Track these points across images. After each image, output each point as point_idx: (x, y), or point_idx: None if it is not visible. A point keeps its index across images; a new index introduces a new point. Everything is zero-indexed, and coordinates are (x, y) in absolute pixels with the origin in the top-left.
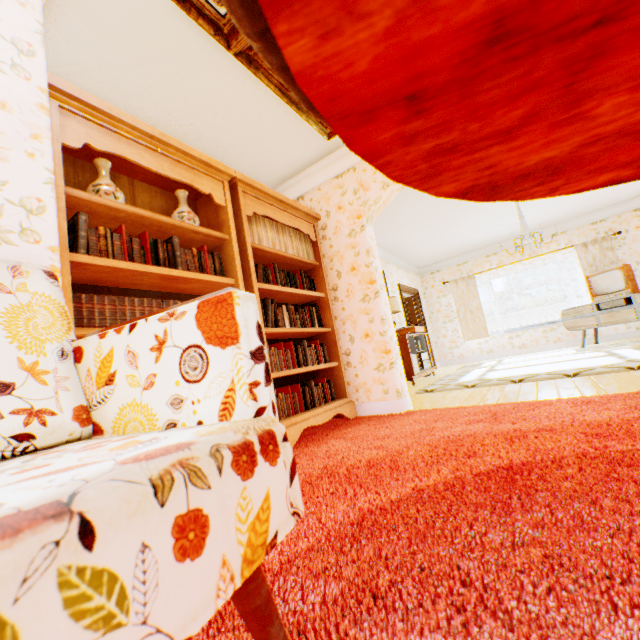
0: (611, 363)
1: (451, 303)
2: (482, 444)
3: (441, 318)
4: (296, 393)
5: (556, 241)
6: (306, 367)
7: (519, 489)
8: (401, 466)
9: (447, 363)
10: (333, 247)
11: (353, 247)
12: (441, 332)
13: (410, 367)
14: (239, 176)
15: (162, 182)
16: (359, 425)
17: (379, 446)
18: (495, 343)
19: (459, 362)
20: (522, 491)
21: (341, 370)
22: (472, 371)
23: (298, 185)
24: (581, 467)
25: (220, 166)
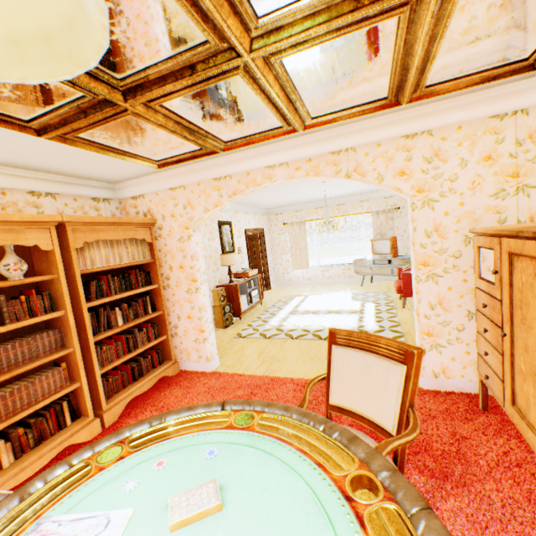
0: (350, 327)
1: (288, 240)
2: None
3: (279, 250)
4: (126, 372)
5: (362, 206)
6: (136, 351)
7: None
8: None
9: (280, 284)
10: (167, 246)
11: (182, 250)
12: (278, 261)
13: (239, 308)
14: (67, 219)
15: None
16: (175, 387)
17: None
18: (313, 273)
19: (288, 284)
20: None
21: (169, 341)
22: (285, 307)
23: (139, 186)
24: None
25: (45, 218)
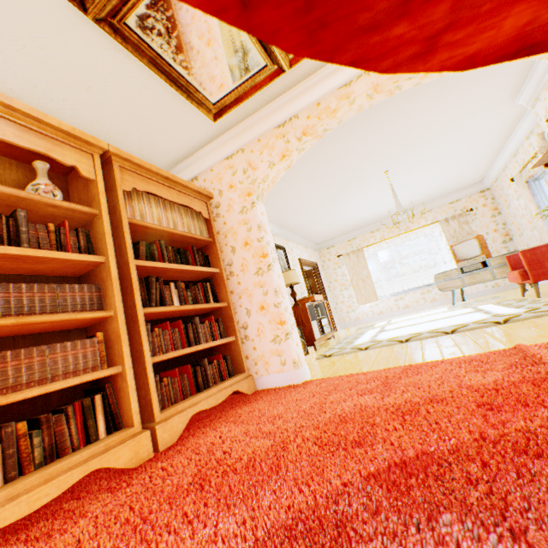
0: (480, 318)
1: (345, 273)
2: (373, 424)
3: (338, 286)
4: (186, 375)
5: (424, 218)
6: (197, 345)
7: (417, 508)
8: (282, 467)
9: (346, 325)
10: (227, 224)
11: (245, 223)
12: (339, 299)
13: (311, 333)
14: (113, 150)
15: (17, 153)
16: (256, 402)
17: (267, 433)
18: (384, 305)
19: (356, 324)
20: (421, 513)
21: (238, 344)
22: (366, 332)
23: (192, 166)
24: (485, 461)
25: (88, 137)
